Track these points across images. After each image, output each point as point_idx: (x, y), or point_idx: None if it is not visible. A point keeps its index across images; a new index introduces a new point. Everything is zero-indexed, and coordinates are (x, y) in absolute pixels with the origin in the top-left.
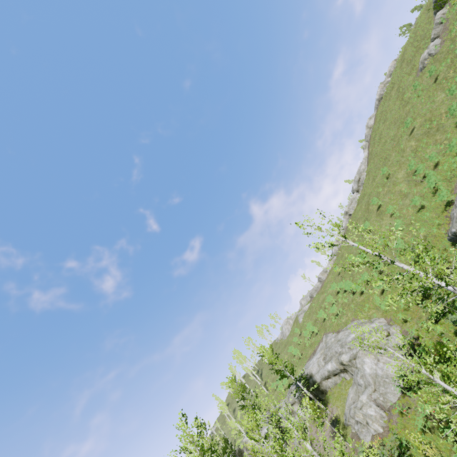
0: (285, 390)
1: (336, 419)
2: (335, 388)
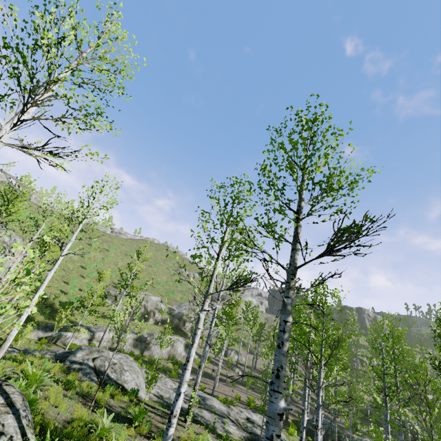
0: None
1: None
2: None
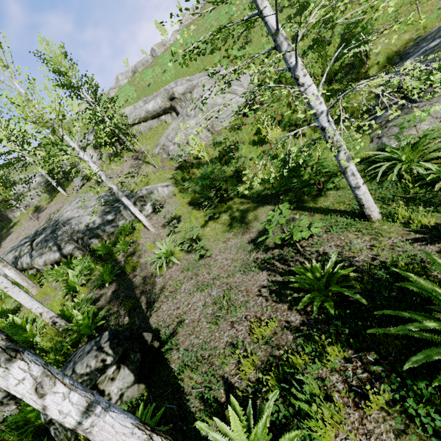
0: None
1: (143, 154)
2: (149, 132)
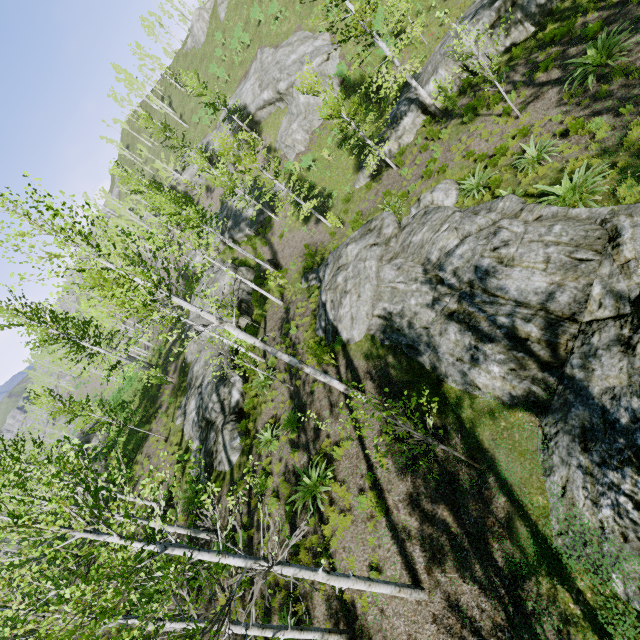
0: (212, 123)
1: (269, 146)
2: (270, 118)
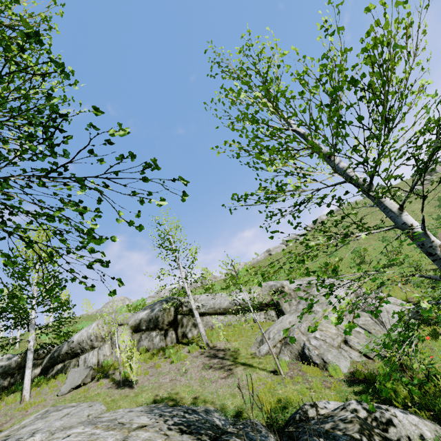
0: None
1: (227, 351)
2: (227, 328)
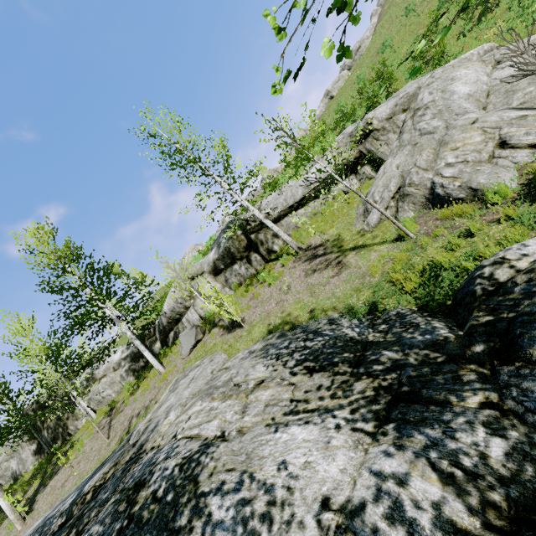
0: None
1: (326, 244)
2: (315, 219)
